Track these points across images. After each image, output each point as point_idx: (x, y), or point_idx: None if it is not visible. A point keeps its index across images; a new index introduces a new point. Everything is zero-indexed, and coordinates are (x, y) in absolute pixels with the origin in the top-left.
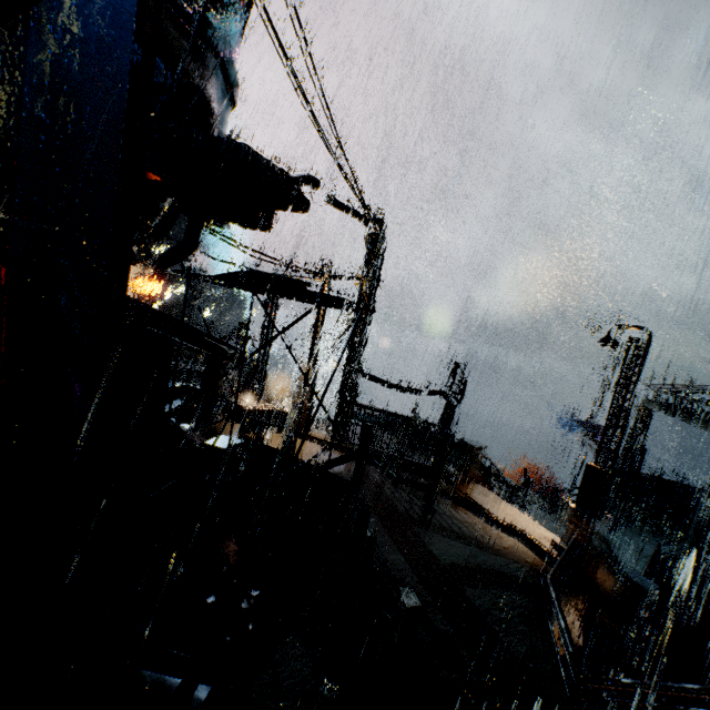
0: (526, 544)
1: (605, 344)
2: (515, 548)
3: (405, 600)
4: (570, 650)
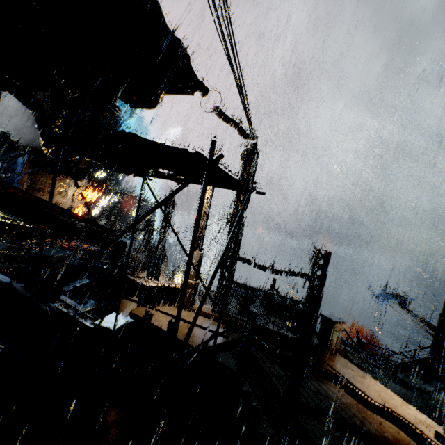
0: (406, 431)
1: None
2: (398, 439)
3: None
4: None
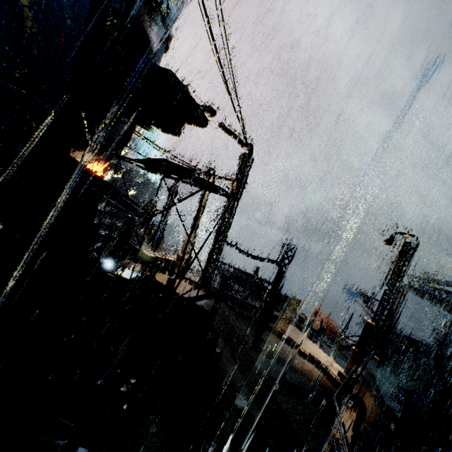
0: (320, 369)
1: (387, 243)
2: (312, 371)
3: (239, 403)
4: (347, 451)
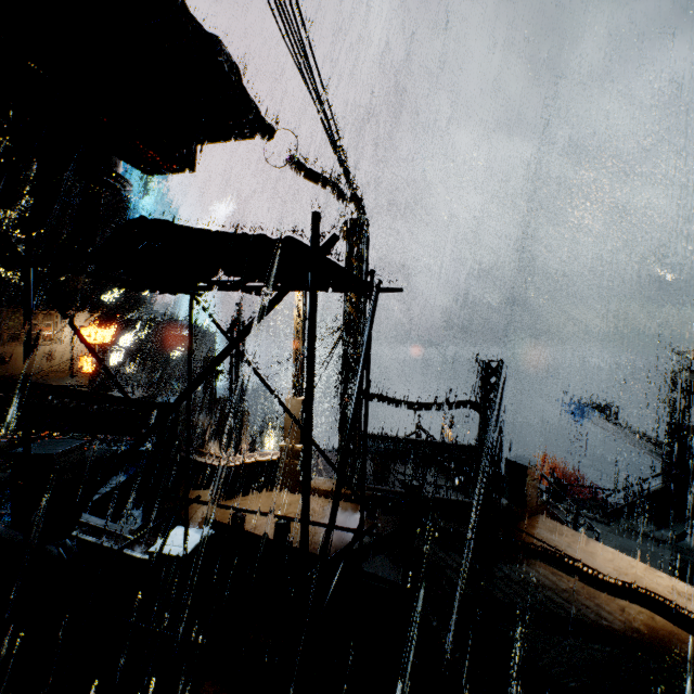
0: (663, 613)
1: None
2: (655, 628)
3: None
4: None
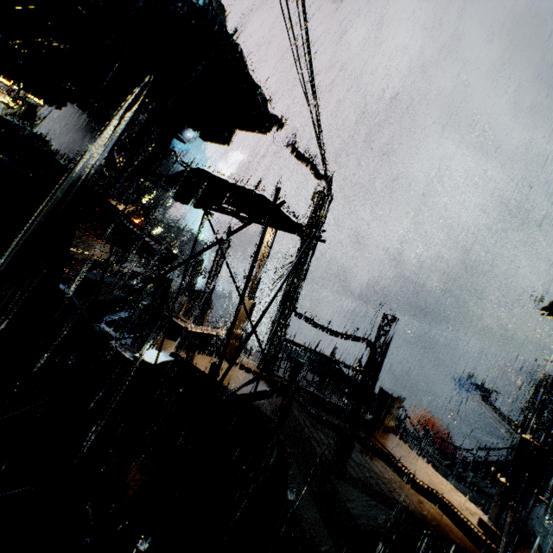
0: (448, 514)
1: (547, 313)
2: (437, 519)
3: None
4: None
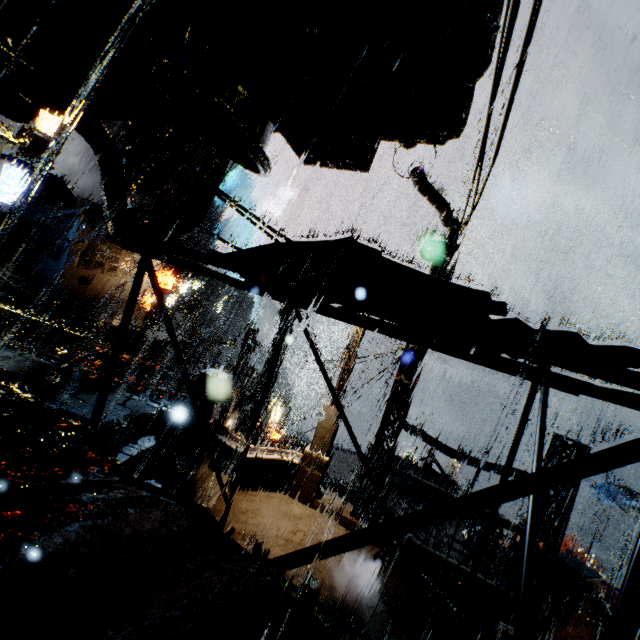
0: None
1: None
2: None
3: None
4: None
